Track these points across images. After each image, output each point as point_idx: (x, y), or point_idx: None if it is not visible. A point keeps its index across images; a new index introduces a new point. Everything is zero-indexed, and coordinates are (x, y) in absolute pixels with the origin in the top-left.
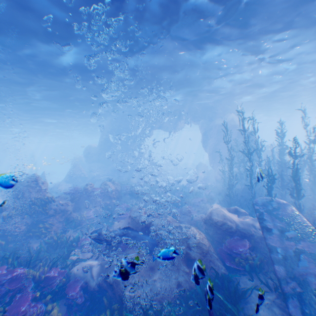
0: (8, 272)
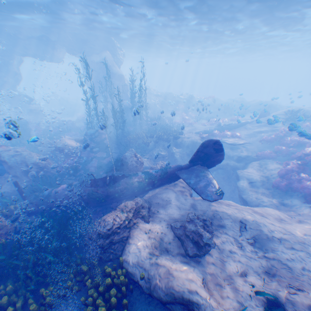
0: None
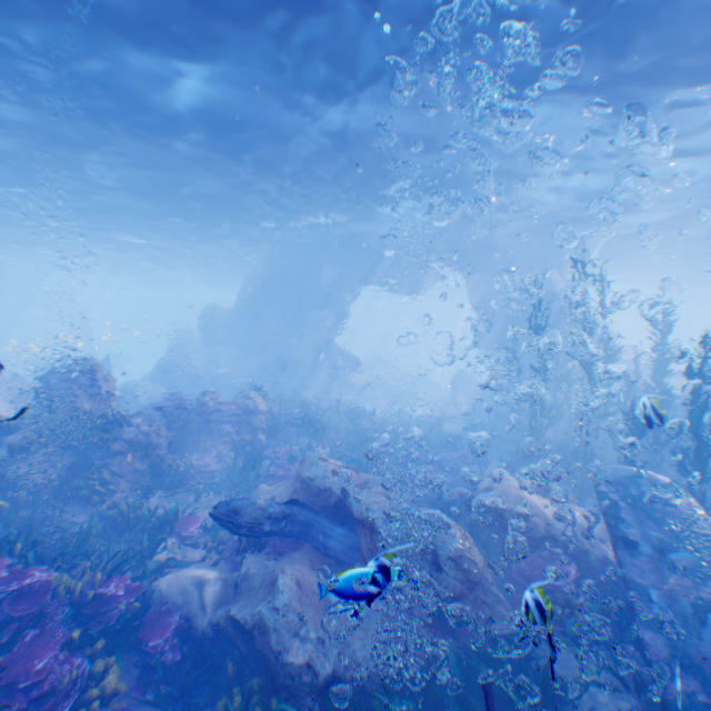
0: (12, 575)
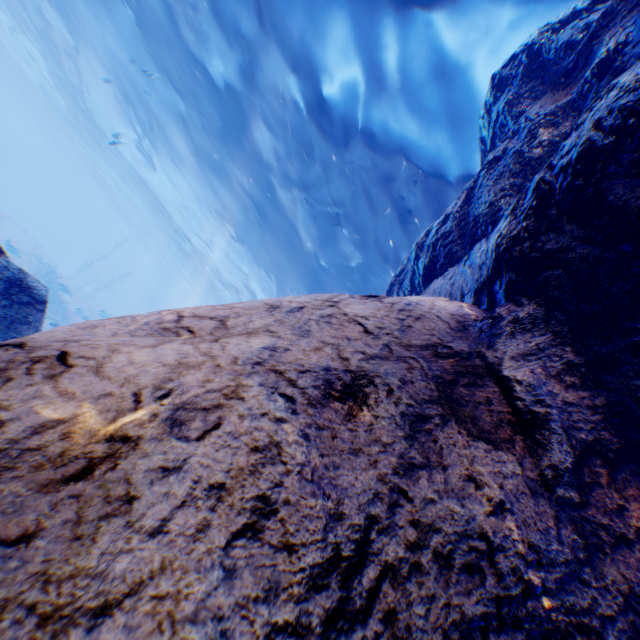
0: None
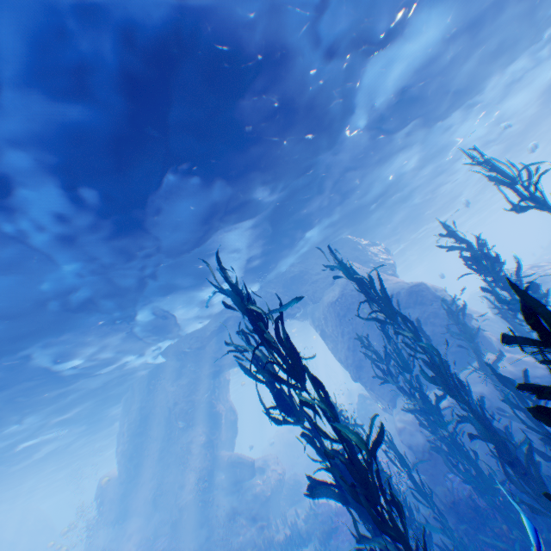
0: None
